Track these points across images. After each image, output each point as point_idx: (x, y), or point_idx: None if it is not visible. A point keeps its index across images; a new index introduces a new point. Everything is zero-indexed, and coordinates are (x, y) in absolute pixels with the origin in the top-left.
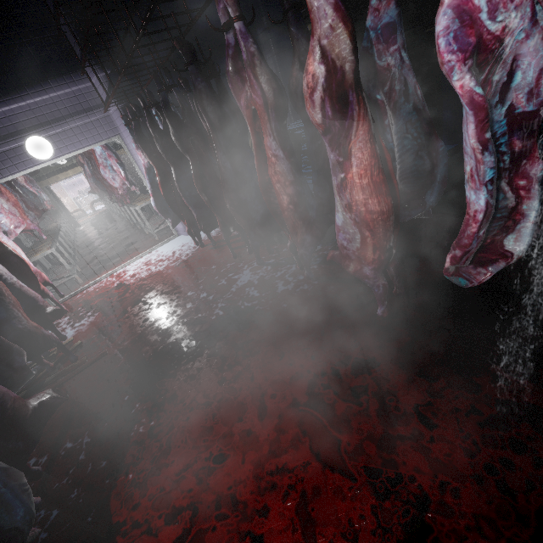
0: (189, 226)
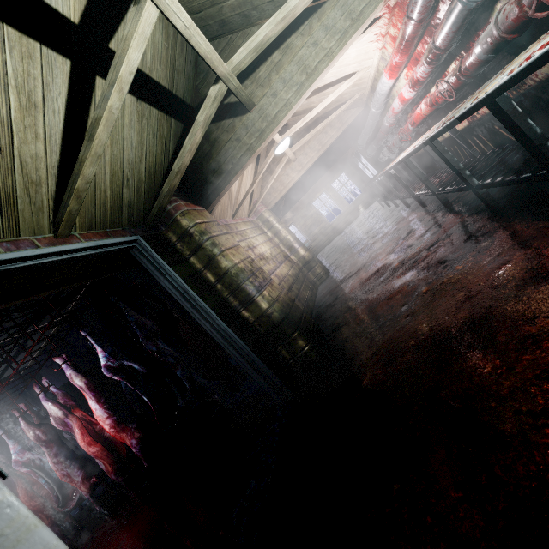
0: None
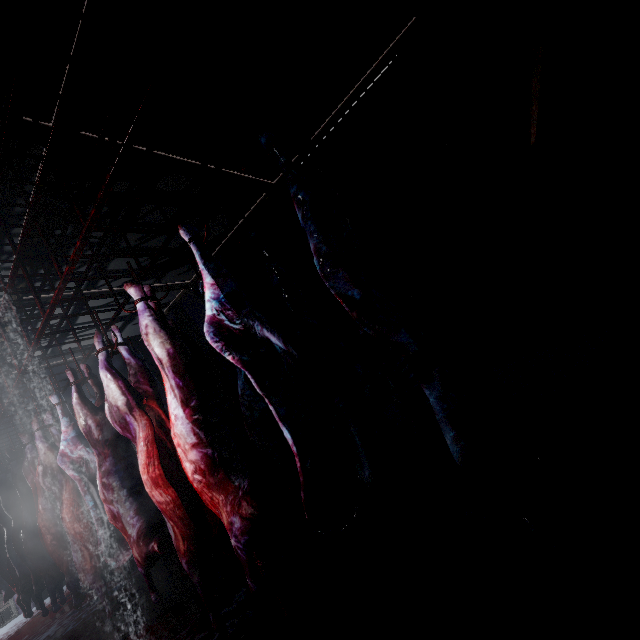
0: (19, 592)
